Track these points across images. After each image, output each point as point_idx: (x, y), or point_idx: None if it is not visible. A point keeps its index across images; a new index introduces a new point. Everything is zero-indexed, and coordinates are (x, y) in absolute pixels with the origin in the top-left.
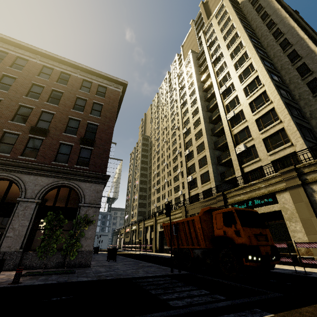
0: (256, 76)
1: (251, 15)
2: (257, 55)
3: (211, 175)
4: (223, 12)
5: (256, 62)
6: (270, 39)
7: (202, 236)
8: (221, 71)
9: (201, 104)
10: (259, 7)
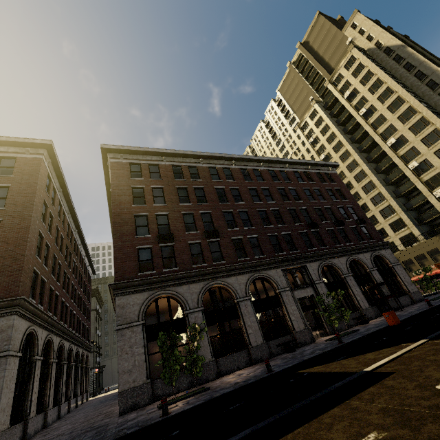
0: (433, 129)
1: (389, 64)
2: (429, 111)
3: (408, 221)
4: (356, 64)
5: (431, 117)
6: (424, 89)
7: None
8: (379, 124)
9: (360, 157)
10: (397, 57)
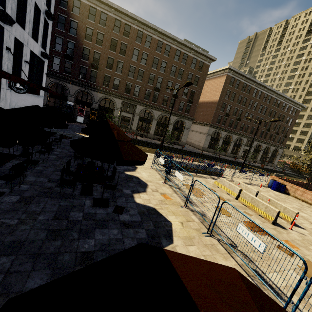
0: None
1: None
2: None
3: (305, 142)
4: None
5: None
6: None
7: (308, 171)
8: None
9: None
10: None
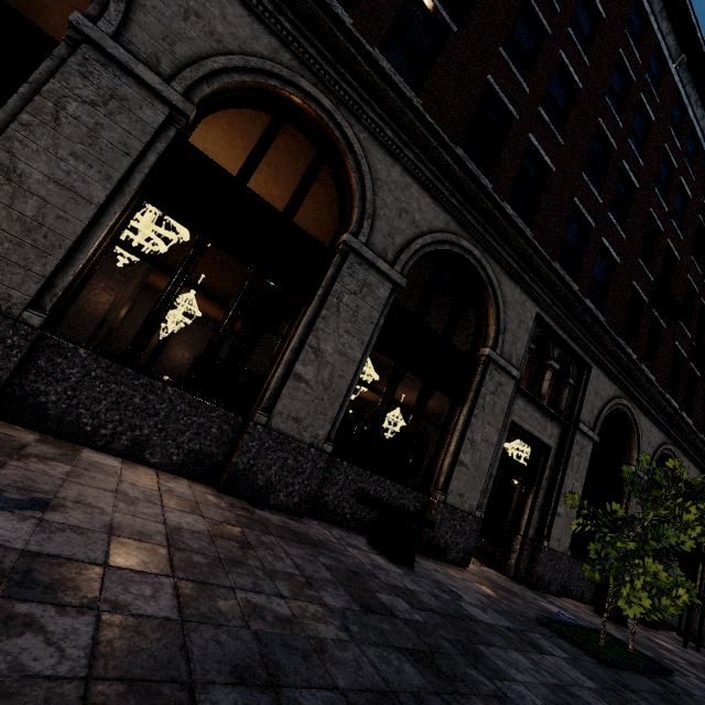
0: None
1: None
2: None
3: None
4: None
5: None
6: None
7: None
8: None
9: None
10: None
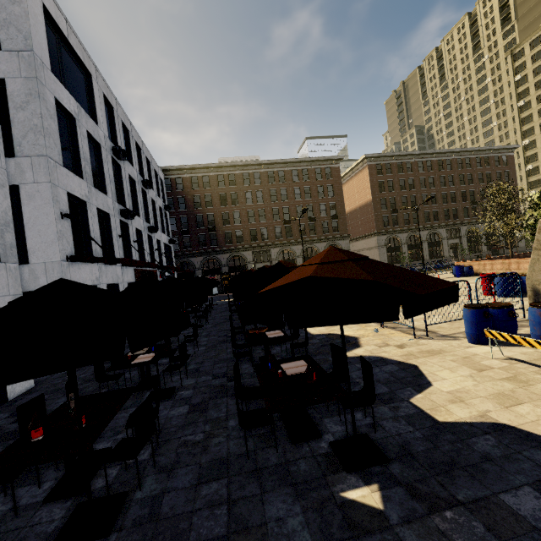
0: None
1: None
2: None
3: None
4: None
5: None
6: None
7: None
8: None
9: None
10: None
